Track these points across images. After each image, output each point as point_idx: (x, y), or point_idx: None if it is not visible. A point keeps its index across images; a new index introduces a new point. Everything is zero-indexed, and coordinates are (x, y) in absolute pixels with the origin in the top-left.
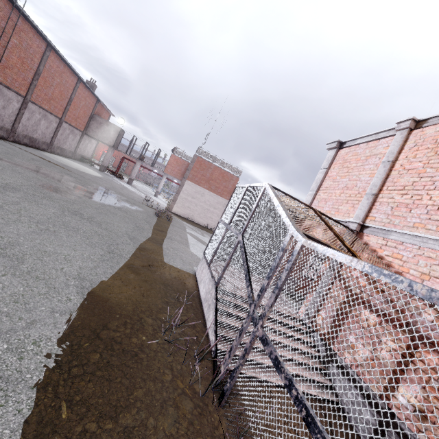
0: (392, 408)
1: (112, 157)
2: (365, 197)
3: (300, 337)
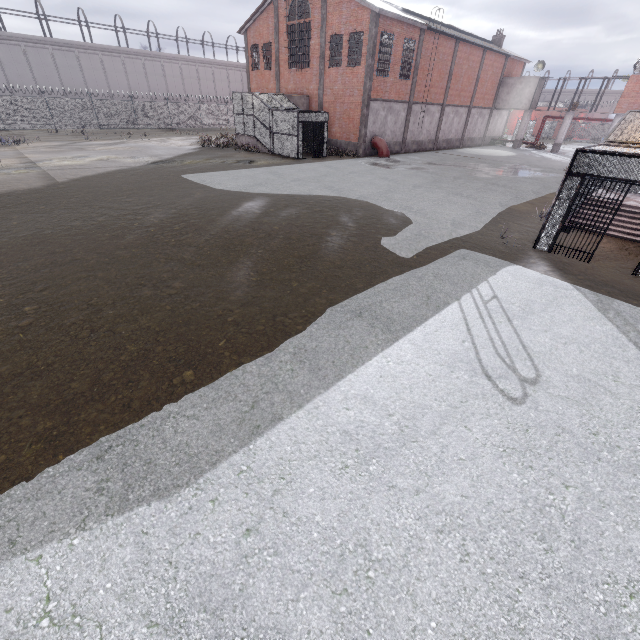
0: None
1: (530, 122)
2: None
3: None
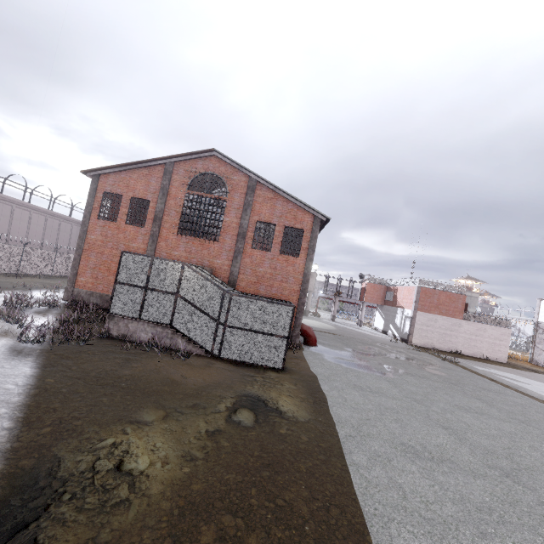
0: None
1: None
2: None
3: None
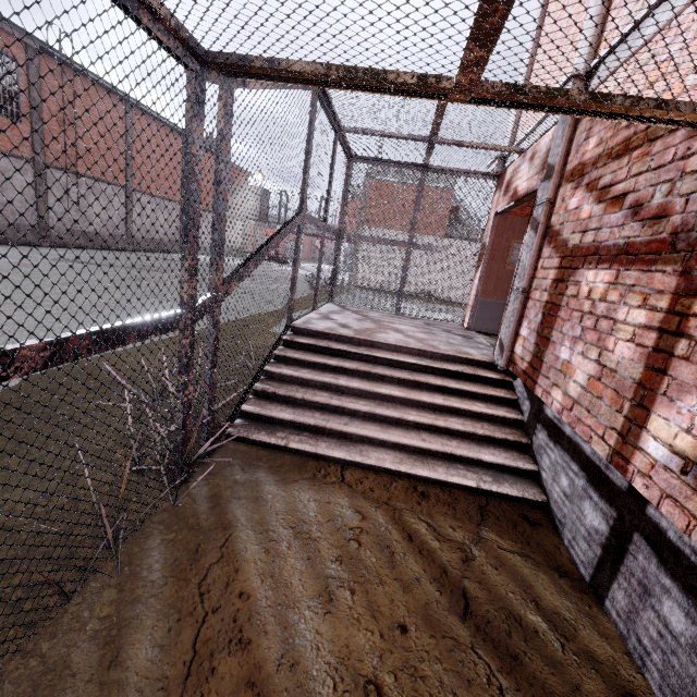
0: (632, 480)
1: None
2: (591, 2)
3: (473, 390)
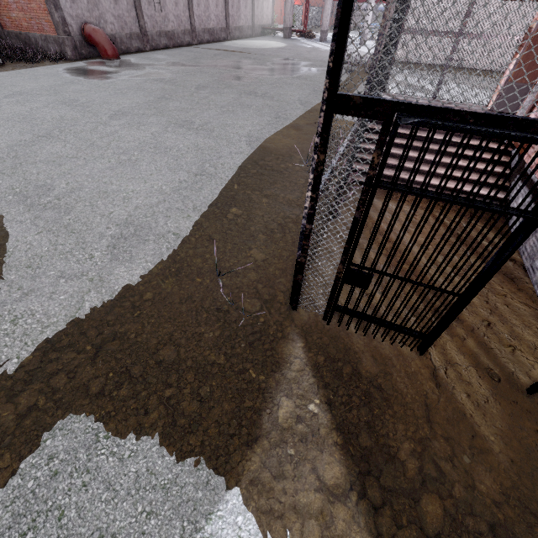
0: None
1: (297, 8)
2: None
3: (483, 157)
